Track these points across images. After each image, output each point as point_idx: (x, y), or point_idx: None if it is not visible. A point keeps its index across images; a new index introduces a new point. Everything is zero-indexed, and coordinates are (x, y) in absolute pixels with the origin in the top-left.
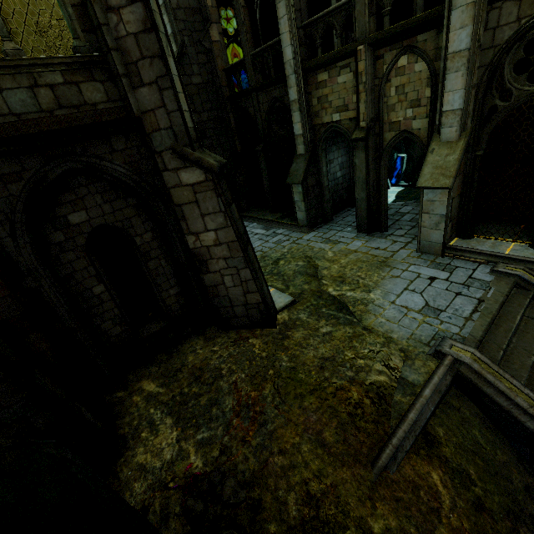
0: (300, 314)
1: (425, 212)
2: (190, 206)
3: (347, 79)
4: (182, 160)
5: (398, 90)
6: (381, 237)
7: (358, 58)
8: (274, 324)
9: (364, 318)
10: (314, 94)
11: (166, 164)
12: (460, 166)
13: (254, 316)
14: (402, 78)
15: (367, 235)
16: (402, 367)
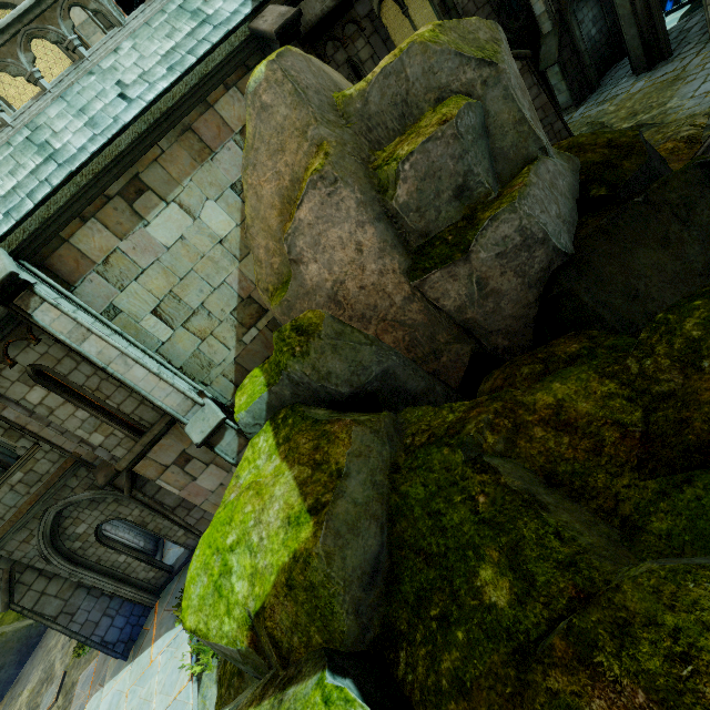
0: None
1: None
2: None
3: None
4: None
5: None
6: (666, 64)
7: None
8: None
9: (665, 120)
10: None
11: None
12: None
13: None
14: None
15: (648, 73)
16: (707, 121)
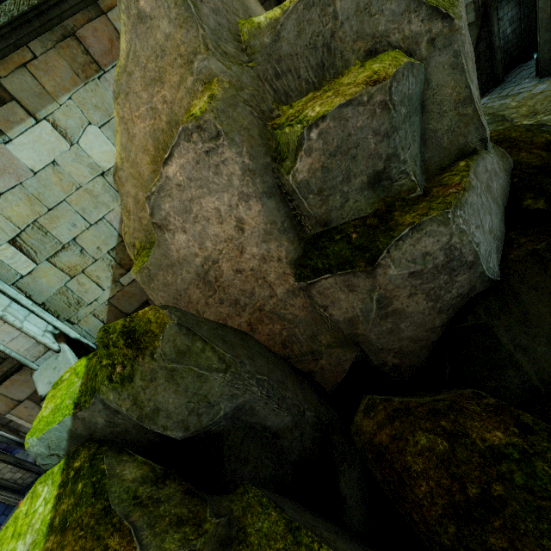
0: None
1: None
2: None
3: None
4: None
5: None
6: None
7: None
8: None
9: None
10: None
11: None
12: None
13: None
14: None
15: None
16: None
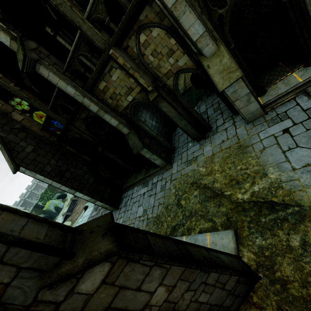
0: (256, 241)
1: (235, 100)
2: (118, 297)
3: (118, 74)
4: (68, 280)
5: (154, 55)
6: (214, 133)
7: (115, 58)
8: (258, 278)
9: (297, 200)
10: (105, 98)
11: (54, 300)
12: (234, 60)
13: (241, 290)
14: (150, 46)
15: (205, 139)
16: None
